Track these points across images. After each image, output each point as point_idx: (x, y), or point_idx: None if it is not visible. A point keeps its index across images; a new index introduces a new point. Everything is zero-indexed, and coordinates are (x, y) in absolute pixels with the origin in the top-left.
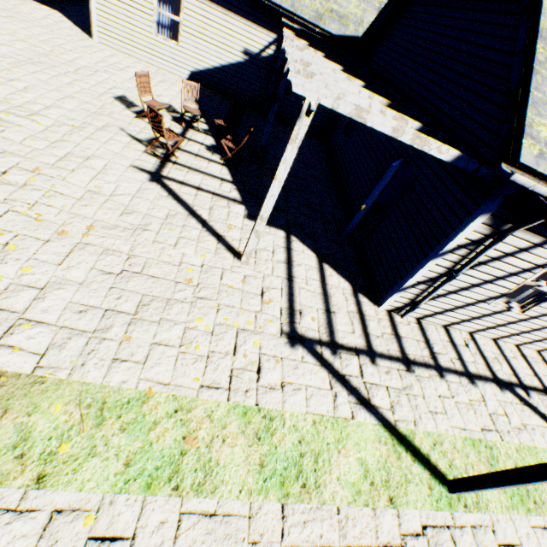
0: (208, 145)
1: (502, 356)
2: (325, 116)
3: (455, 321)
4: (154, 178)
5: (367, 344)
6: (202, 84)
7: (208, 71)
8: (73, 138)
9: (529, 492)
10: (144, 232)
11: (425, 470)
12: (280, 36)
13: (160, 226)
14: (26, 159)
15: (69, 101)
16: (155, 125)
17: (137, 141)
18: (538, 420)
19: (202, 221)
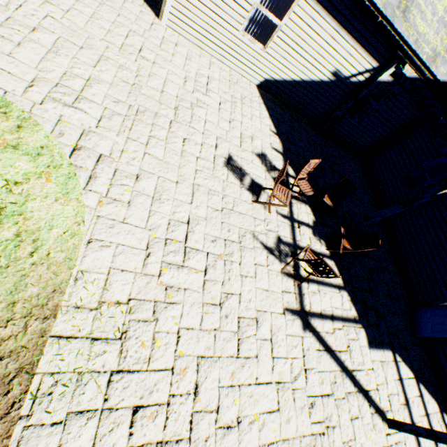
0: (311, 225)
1: None
2: (375, 141)
3: None
4: (303, 321)
5: None
6: (271, 92)
7: (283, 81)
8: (230, 284)
9: None
10: (331, 430)
11: None
12: (382, 65)
13: (334, 409)
14: (216, 360)
15: (197, 196)
16: (315, 267)
17: (270, 253)
18: None
19: (351, 376)
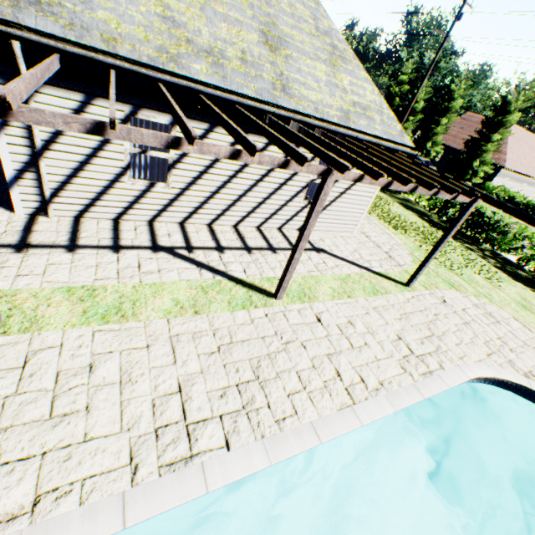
0: None
1: (182, 233)
2: None
3: (121, 212)
4: None
5: None
6: None
7: None
8: None
9: (122, 311)
10: None
11: None
12: None
13: None
14: None
15: None
16: None
17: None
18: (188, 266)
19: None
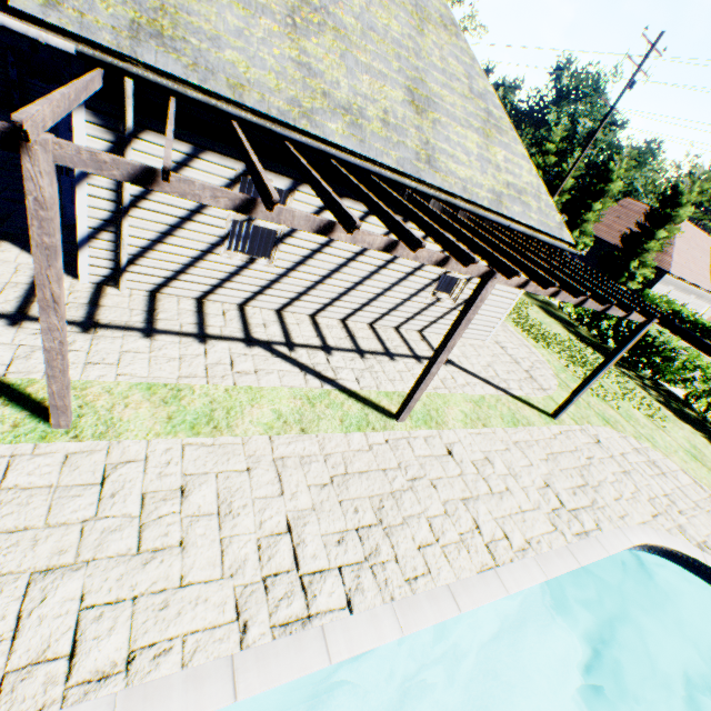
0: None
1: (280, 323)
2: None
3: (208, 290)
4: None
5: (21, 310)
6: None
7: None
8: None
9: (214, 421)
10: None
11: (23, 412)
12: None
13: None
14: None
15: None
16: None
17: None
18: (290, 368)
19: None
